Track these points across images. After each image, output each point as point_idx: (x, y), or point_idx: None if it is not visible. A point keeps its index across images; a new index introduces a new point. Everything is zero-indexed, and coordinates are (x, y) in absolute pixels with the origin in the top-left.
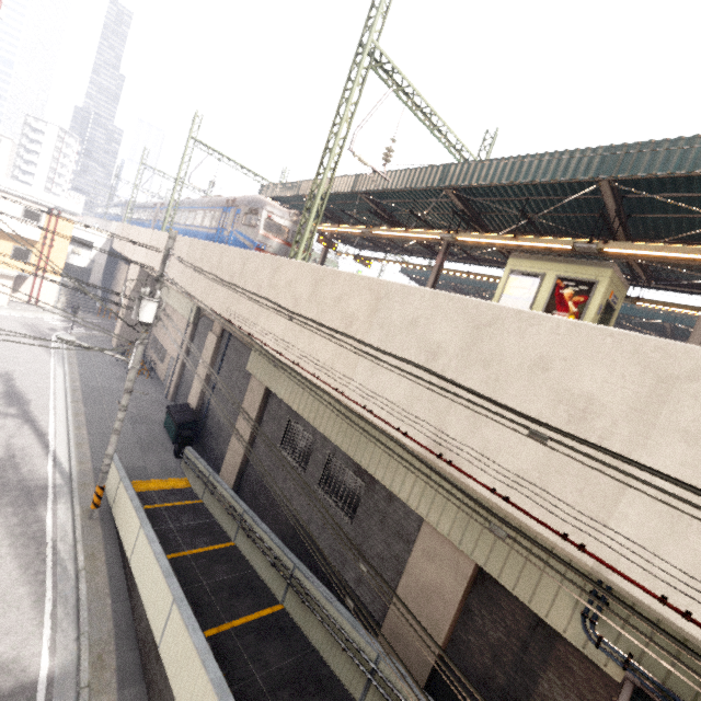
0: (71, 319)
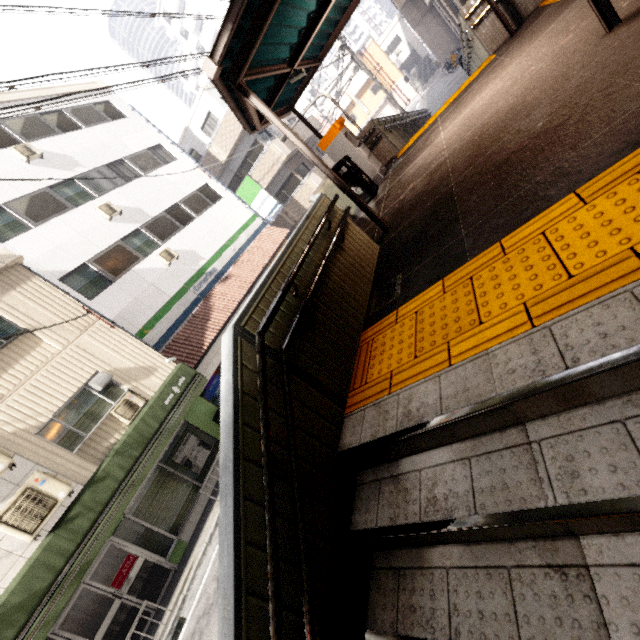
0: (426, 87)
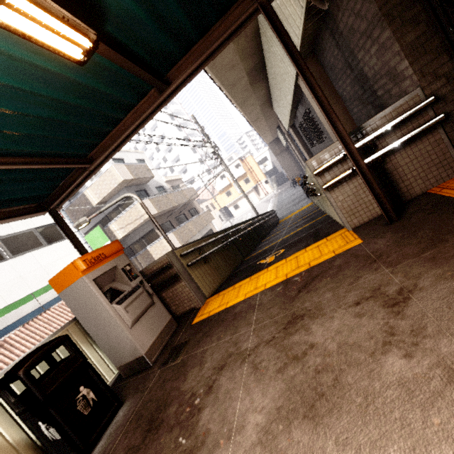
0: (279, 189)
